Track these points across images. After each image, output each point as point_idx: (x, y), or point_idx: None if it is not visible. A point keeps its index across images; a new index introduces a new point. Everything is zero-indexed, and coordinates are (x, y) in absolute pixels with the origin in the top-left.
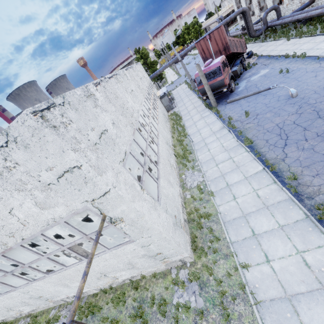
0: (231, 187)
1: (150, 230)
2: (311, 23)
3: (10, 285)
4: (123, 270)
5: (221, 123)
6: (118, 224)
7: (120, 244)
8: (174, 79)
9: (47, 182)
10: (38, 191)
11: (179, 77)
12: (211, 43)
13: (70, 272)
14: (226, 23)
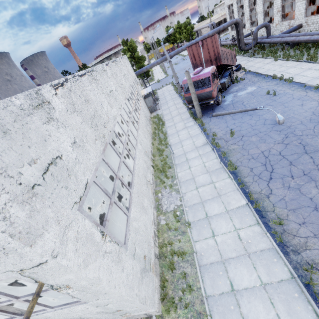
0: (210, 219)
1: (107, 294)
2: (298, 48)
3: None
4: None
5: (205, 138)
6: (62, 290)
7: (68, 303)
8: (161, 78)
9: None
10: None
11: (167, 76)
12: (203, 50)
13: None
14: (218, 30)
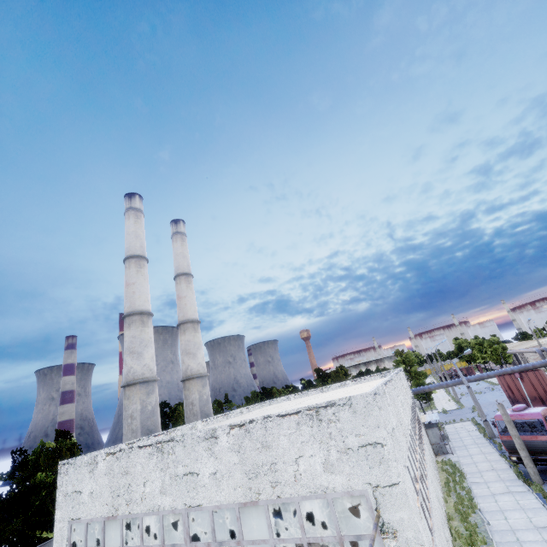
0: None
1: None
2: None
3: None
4: None
5: None
6: (387, 538)
7: None
8: (450, 408)
9: (349, 446)
10: (335, 450)
11: (460, 407)
12: (524, 384)
13: None
14: None
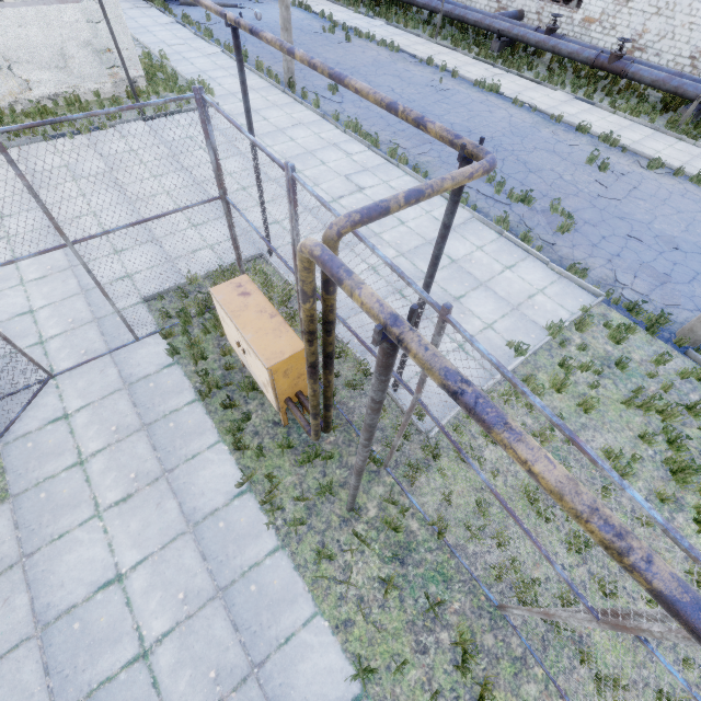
0: (188, 59)
1: None
2: None
3: None
4: (48, 67)
5: (172, 18)
6: None
7: None
8: None
9: None
10: None
11: None
12: None
13: None
14: None
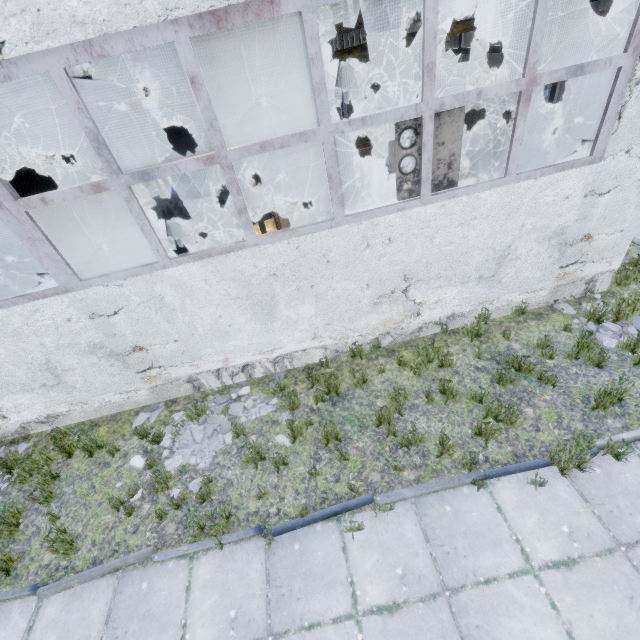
0: None
1: None
2: None
3: (65, 260)
4: (464, 279)
5: None
6: None
7: (555, 164)
8: None
9: None
10: None
11: None
12: None
13: (339, 242)
14: None
